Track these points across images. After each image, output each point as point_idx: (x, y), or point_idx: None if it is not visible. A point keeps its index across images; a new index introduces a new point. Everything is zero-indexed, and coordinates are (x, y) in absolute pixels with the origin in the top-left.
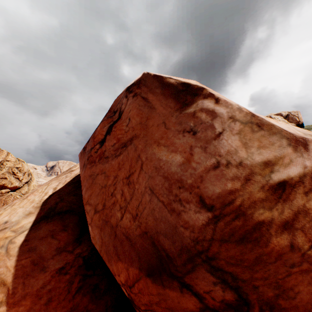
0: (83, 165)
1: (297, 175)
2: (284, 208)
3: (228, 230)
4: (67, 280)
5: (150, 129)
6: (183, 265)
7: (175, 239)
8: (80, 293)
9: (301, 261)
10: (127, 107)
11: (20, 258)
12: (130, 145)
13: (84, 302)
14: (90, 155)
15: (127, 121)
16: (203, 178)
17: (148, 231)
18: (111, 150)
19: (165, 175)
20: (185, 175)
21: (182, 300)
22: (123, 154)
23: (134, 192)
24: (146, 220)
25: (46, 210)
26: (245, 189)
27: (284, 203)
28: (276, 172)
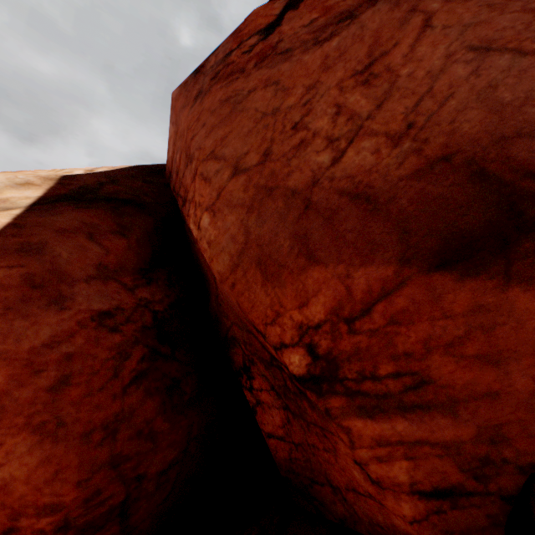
0: (192, 98)
1: None
2: None
3: None
4: (115, 346)
5: None
6: None
7: None
8: (140, 386)
9: None
10: None
11: None
12: (370, 8)
13: (146, 411)
14: (225, 65)
15: None
16: None
17: (459, 150)
18: (303, 34)
19: (530, 7)
20: None
21: None
22: (340, 36)
23: (393, 86)
24: (453, 125)
25: (73, 189)
26: None
27: None
28: None
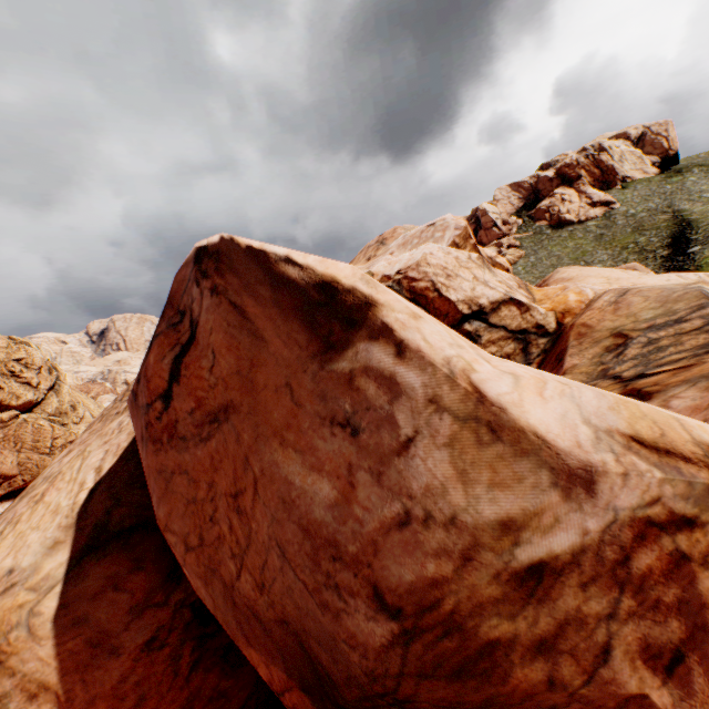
0: (140, 436)
1: (567, 549)
2: (540, 615)
3: (432, 658)
4: (168, 656)
5: (261, 397)
6: (356, 700)
7: (337, 657)
8: (199, 669)
9: (568, 700)
10: (204, 315)
11: (62, 640)
12: (226, 421)
13: (210, 682)
14: (149, 421)
15: (210, 355)
16: (379, 547)
17: (290, 621)
18: (190, 423)
19: (302, 523)
20: (342, 533)
21: None
22: (215, 438)
23: (251, 535)
24: (283, 602)
25: (90, 532)
26: (462, 580)
27: (540, 605)
28: (526, 544)
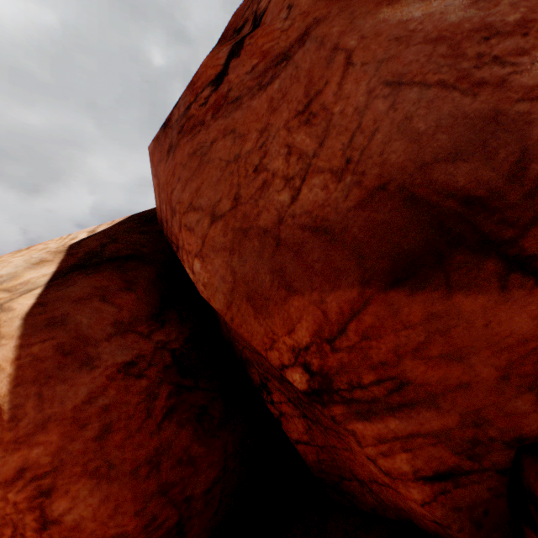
0: (165, 152)
1: None
2: None
3: None
4: (143, 390)
5: None
6: (526, 199)
7: (496, 145)
8: (172, 420)
9: None
10: None
11: (28, 342)
12: (300, 48)
13: (181, 441)
14: (187, 118)
15: (282, 15)
16: None
17: (391, 179)
18: (247, 81)
19: (430, 37)
20: (494, 14)
21: (497, 316)
22: (280, 78)
23: (330, 124)
24: (383, 157)
25: (81, 256)
26: None
27: None
28: None
